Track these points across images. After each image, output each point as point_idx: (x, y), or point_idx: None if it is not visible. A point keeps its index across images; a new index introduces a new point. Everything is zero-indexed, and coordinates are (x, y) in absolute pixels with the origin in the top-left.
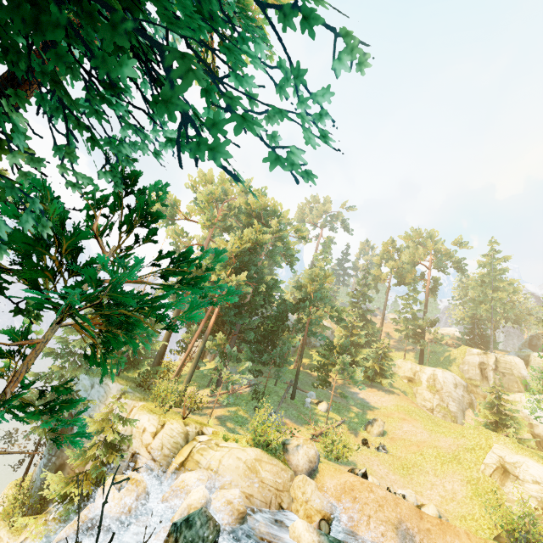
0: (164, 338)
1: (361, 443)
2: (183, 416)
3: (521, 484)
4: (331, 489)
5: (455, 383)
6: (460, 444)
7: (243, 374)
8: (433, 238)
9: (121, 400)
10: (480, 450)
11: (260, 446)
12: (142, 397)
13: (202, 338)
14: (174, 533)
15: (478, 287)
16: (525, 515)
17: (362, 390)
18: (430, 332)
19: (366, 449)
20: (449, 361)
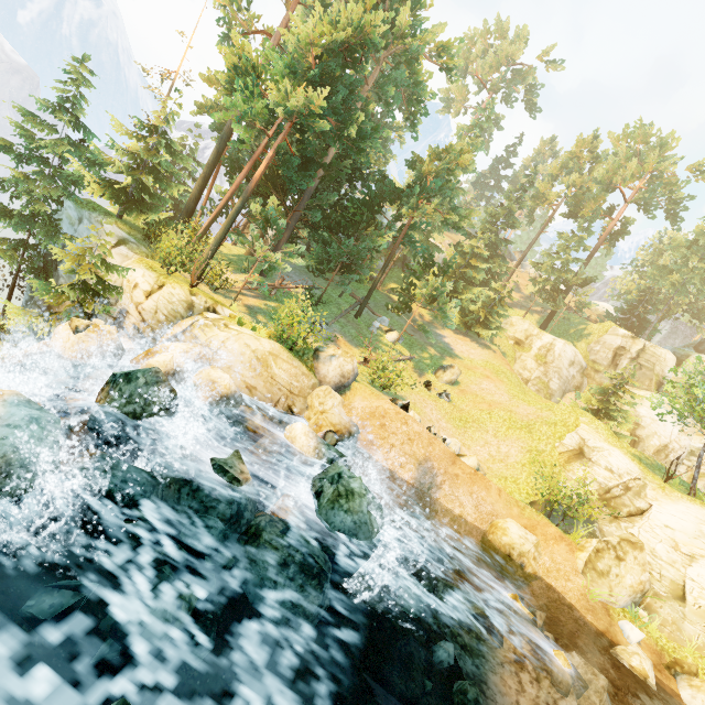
0: (194, 189)
1: (422, 384)
2: (192, 284)
3: (590, 468)
4: (358, 409)
5: (572, 361)
6: (542, 415)
7: (288, 257)
8: (663, 150)
9: (119, 249)
10: (563, 427)
11: (285, 345)
12: (151, 255)
13: (249, 202)
14: (111, 383)
15: (684, 248)
16: (577, 493)
17: (451, 335)
18: (576, 293)
19: (426, 391)
20: (579, 336)
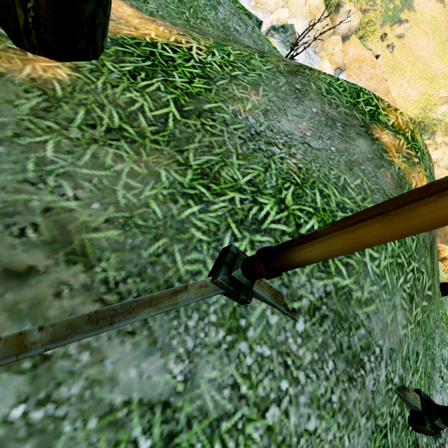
0: None
1: (379, 36)
2: None
3: None
4: (350, 55)
5: None
6: (446, 72)
7: None
8: None
9: None
10: None
11: None
12: None
13: None
14: (272, 32)
15: None
16: (436, 120)
17: None
18: None
19: (380, 42)
20: None
